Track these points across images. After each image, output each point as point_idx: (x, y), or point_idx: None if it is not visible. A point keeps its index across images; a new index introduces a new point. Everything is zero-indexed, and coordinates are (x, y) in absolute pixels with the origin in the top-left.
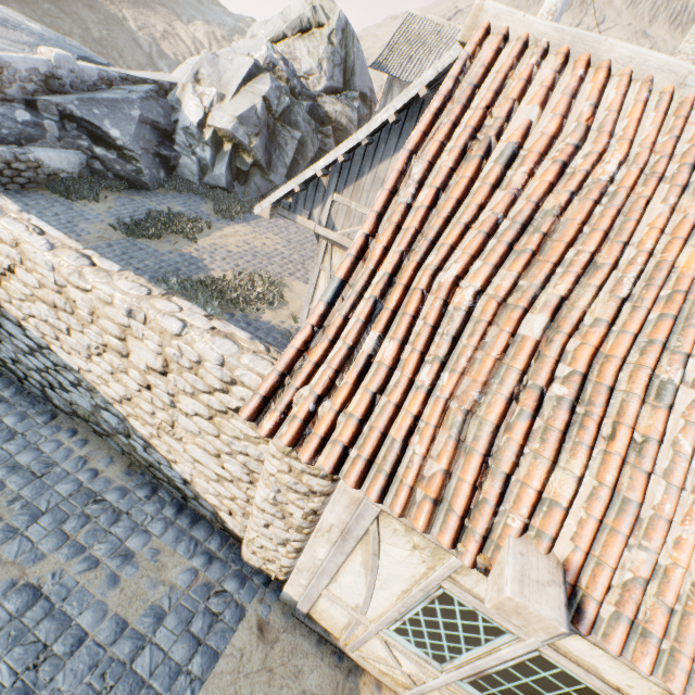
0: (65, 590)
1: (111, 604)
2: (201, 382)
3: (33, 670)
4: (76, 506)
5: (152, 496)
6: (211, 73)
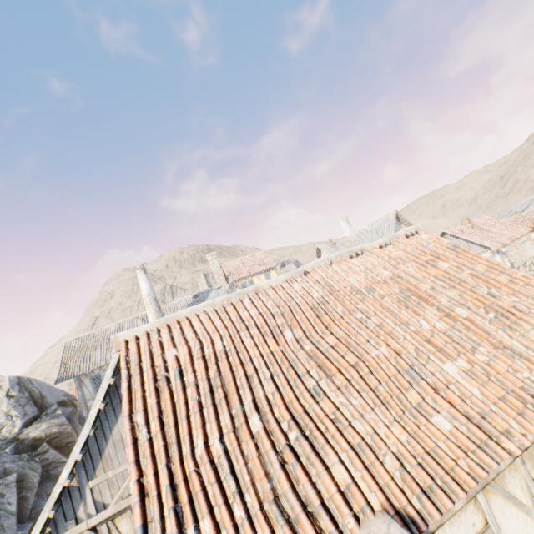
0: None
1: None
2: None
3: None
4: None
5: None
6: None
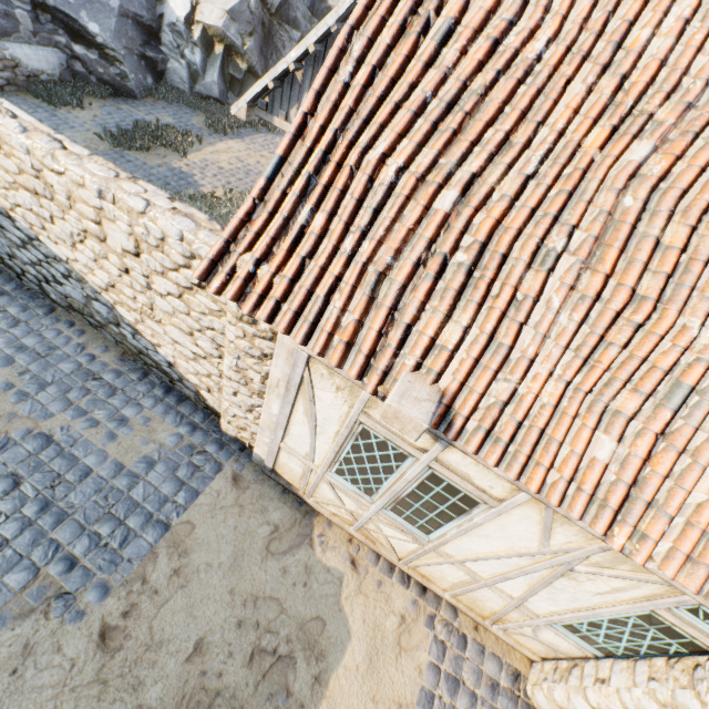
0: (72, 439)
1: (111, 452)
2: (168, 260)
3: (51, 489)
4: (78, 381)
5: (144, 379)
6: None
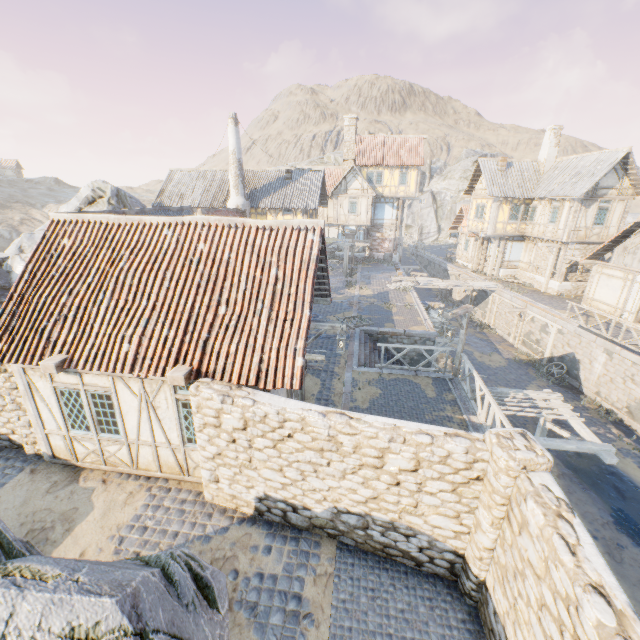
0: None
1: None
2: None
3: None
4: None
5: None
6: (31, 244)
